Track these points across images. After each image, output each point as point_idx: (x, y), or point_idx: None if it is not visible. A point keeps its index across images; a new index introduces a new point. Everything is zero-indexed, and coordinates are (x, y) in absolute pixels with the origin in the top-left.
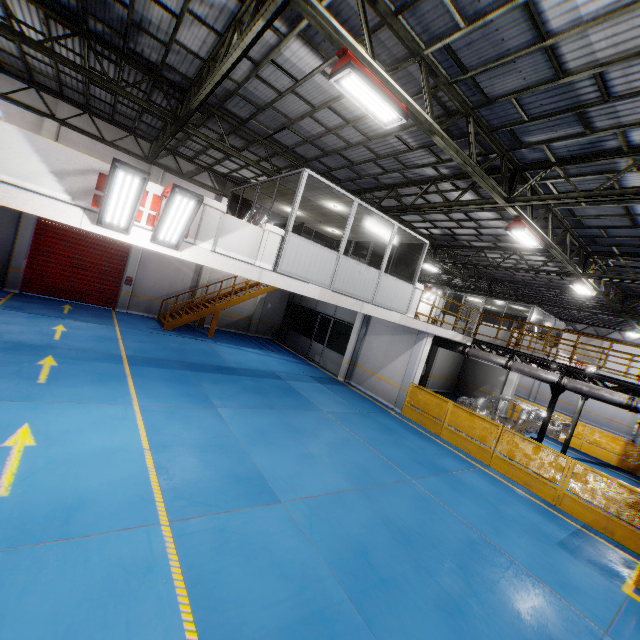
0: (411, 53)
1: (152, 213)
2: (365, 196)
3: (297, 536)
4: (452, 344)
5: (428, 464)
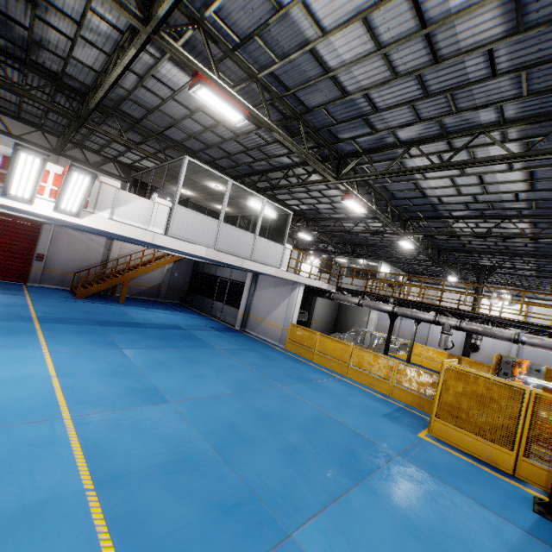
0: (249, 76)
1: (54, 188)
2: (244, 180)
3: (179, 420)
4: (322, 292)
5: (298, 377)
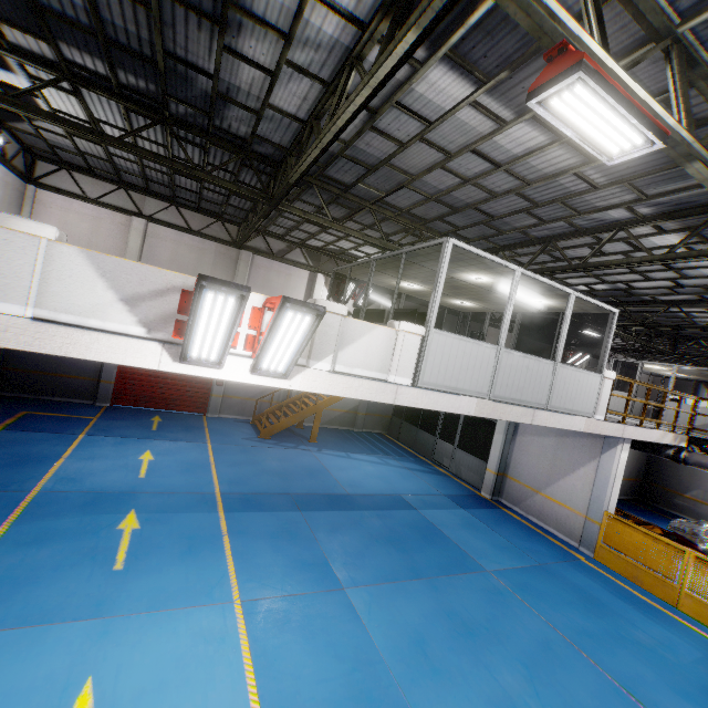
0: (652, 36)
1: (251, 333)
2: (504, 255)
3: None
4: (652, 445)
5: (700, 694)
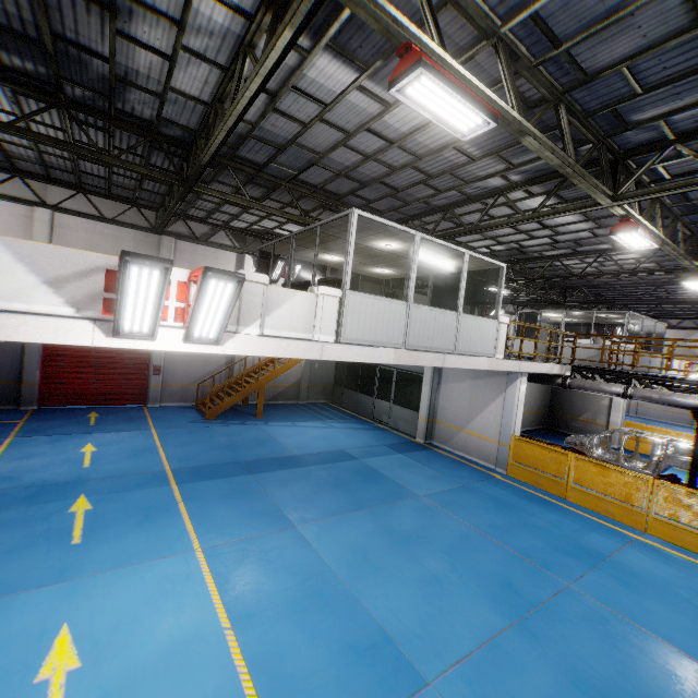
0: (483, 35)
1: (179, 305)
2: (413, 224)
3: None
4: (547, 377)
5: (575, 550)
